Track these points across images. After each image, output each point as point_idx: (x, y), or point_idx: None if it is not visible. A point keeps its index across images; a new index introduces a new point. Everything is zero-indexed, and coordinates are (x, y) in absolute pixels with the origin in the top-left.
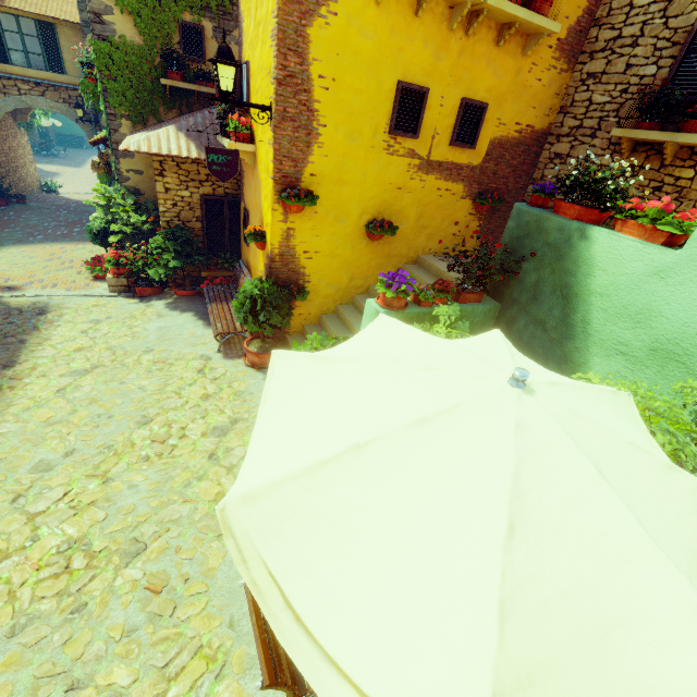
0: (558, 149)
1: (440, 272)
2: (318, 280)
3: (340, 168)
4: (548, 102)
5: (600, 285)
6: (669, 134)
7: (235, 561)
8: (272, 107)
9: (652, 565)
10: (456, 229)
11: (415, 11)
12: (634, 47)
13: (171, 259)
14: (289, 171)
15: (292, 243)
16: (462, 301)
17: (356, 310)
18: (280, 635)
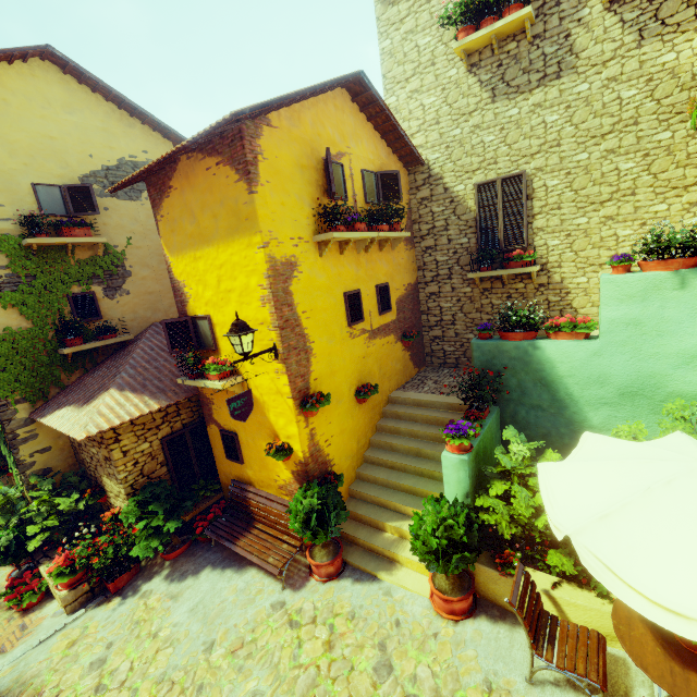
0: (430, 290)
1: (418, 401)
2: (339, 458)
3: (329, 364)
4: (411, 267)
5: (565, 371)
6: (503, 271)
7: None
8: (278, 346)
9: None
10: (400, 364)
11: (339, 252)
12: (447, 231)
13: (162, 523)
14: (301, 386)
15: (316, 440)
16: (484, 418)
17: (374, 465)
18: None
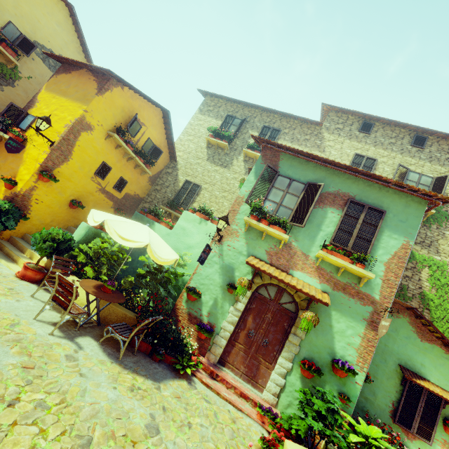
0: (145, 205)
1: None
2: (35, 215)
3: (71, 175)
4: (144, 191)
5: None
6: (173, 211)
7: (106, 229)
8: (55, 143)
9: (164, 243)
10: None
11: (115, 147)
12: (167, 188)
13: None
14: (49, 165)
15: (33, 193)
16: None
17: None
18: (116, 239)
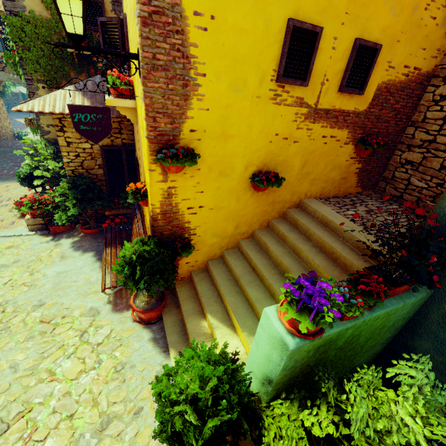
0: (445, 91)
1: (327, 220)
2: (204, 231)
3: (223, 121)
4: (437, 43)
5: None
6: None
7: None
8: (139, 54)
9: None
10: (337, 172)
11: None
12: None
13: (72, 206)
14: (165, 128)
15: (174, 201)
16: (389, 295)
17: (242, 256)
18: None
